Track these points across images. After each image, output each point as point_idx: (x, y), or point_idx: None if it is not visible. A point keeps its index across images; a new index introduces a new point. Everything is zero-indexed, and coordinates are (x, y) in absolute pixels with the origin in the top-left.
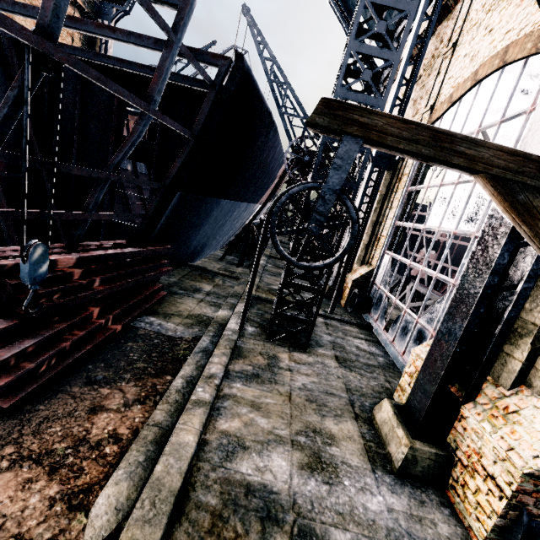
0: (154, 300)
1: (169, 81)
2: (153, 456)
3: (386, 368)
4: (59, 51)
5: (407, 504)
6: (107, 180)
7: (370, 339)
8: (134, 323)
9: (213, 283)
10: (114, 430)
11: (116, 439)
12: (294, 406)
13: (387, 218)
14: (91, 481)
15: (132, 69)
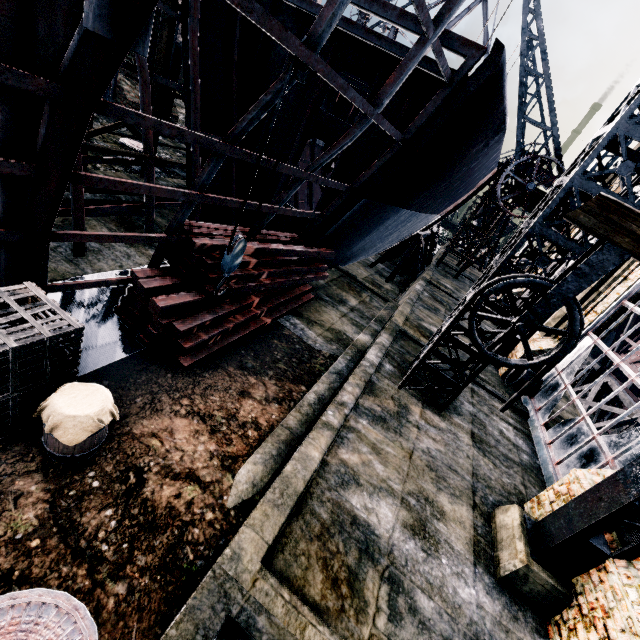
0: (302, 302)
1: (394, 55)
2: (283, 454)
3: (527, 469)
4: (320, 63)
5: (499, 611)
6: (304, 179)
7: (520, 429)
8: (281, 320)
9: (360, 298)
10: (256, 418)
11: (256, 426)
12: (413, 466)
13: (613, 290)
14: (237, 452)
15: (356, 34)
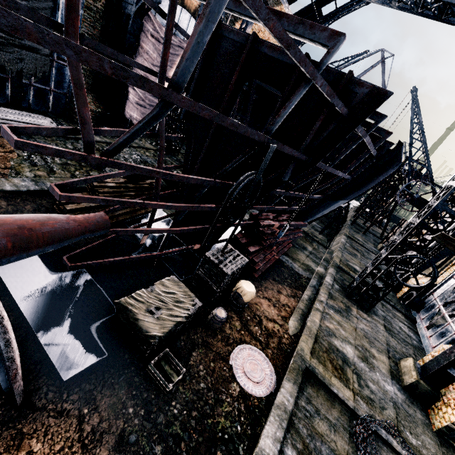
0: (288, 248)
1: None
2: (302, 319)
3: (416, 348)
4: (334, 170)
5: (404, 398)
6: None
7: (412, 328)
8: (281, 258)
9: (312, 246)
10: (287, 303)
11: (288, 306)
12: (357, 334)
13: None
14: (285, 315)
15: None
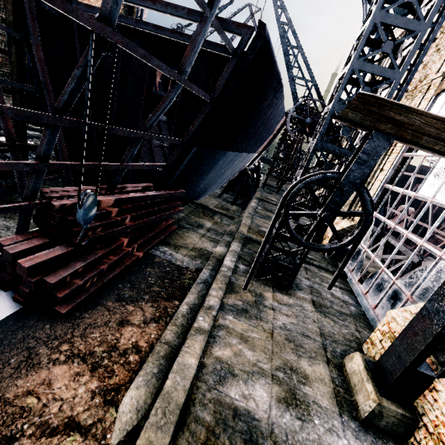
0: (168, 233)
1: None
2: (163, 369)
3: (356, 317)
4: (116, 35)
5: None
6: (141, 138)
7: (344, 288)
8: (152, 251)
9: (213, 220)
10: (136, 342)
11: (137, 350)
12: (275, 343)
13: (376, 179)
14: (119, 382)
15: (165, 35)
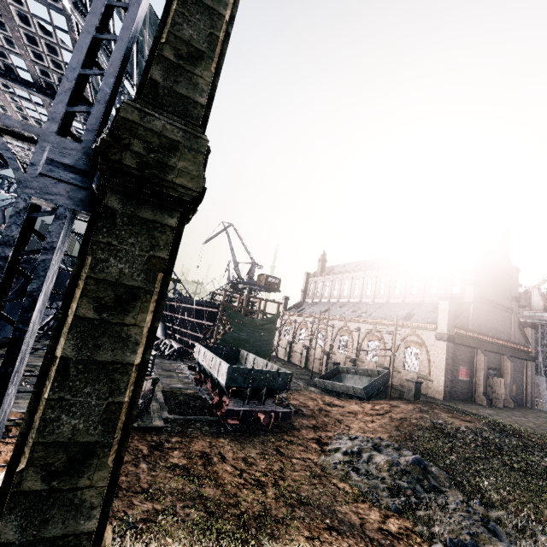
0: None
1: None
2: None
3: None
4: None
5: None
6: None
7: None
8: None
9: None
10: None
11: None
12: None
13: None
14: None
15: None
